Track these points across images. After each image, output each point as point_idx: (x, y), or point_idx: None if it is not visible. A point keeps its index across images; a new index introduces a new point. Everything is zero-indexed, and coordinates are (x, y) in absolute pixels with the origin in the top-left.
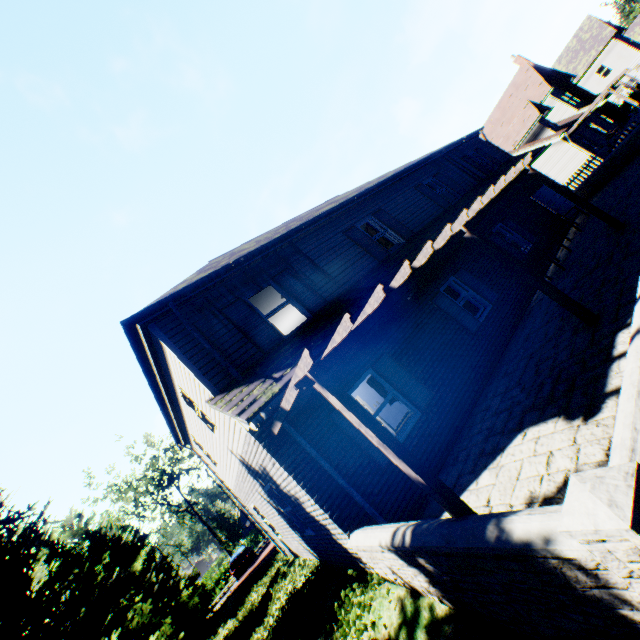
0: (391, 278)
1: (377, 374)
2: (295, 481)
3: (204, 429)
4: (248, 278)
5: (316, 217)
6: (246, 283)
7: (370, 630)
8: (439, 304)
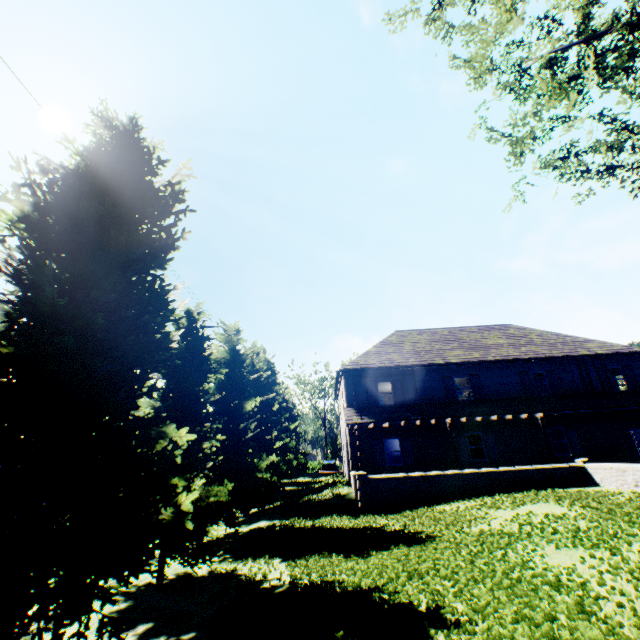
0: (432, 414)
1: (400, 441)
2: (349, 446)
3: (342, 406)
4: (384, 374)
5: (431, 364)
6: (382, 376)
7: (339, 487)
8: (457, 438)
